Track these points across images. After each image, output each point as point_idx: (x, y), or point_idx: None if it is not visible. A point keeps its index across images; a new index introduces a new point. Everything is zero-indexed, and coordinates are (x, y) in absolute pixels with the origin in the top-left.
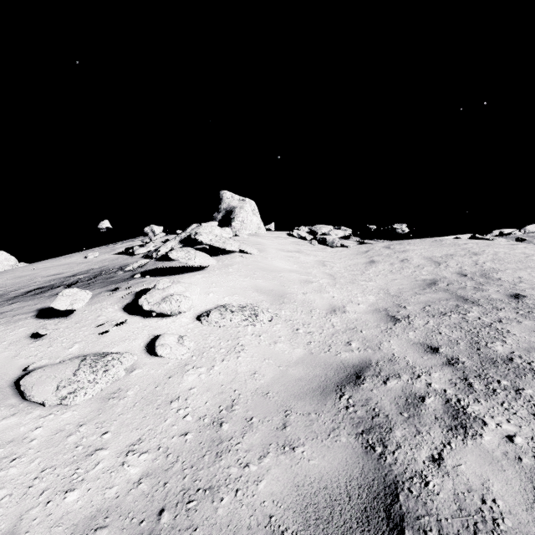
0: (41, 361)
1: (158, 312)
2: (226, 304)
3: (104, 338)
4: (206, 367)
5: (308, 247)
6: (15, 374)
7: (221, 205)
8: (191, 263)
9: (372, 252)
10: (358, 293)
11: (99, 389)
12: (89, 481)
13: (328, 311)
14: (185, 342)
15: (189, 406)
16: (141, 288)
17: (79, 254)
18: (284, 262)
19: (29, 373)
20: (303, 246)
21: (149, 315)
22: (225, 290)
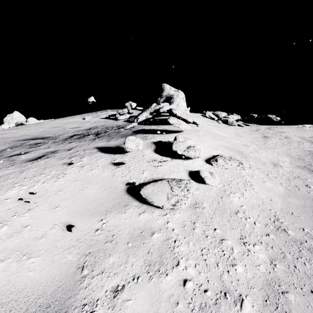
0: (132, 180)
1: (187, 156)
2: (220, 155)
3: (159, 169)
4: (239, 193)
5: (218, 124)
6: (123, 187)
7: (163, 93)
8: (181, 127)
9: (261, 131)
10: (277, 155)
11: (189, 201)
12: (239, 260)
13: (273, 165)
14: (215, 176)
15: (250, 217)
16: (153, 140)
17: (77, 116)
18: (220, 132)
19: (142, 187)
20: (215, 123)
21: (174, 157)
22: (208, 146)
